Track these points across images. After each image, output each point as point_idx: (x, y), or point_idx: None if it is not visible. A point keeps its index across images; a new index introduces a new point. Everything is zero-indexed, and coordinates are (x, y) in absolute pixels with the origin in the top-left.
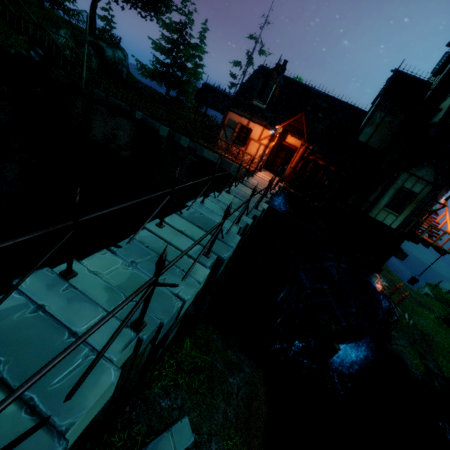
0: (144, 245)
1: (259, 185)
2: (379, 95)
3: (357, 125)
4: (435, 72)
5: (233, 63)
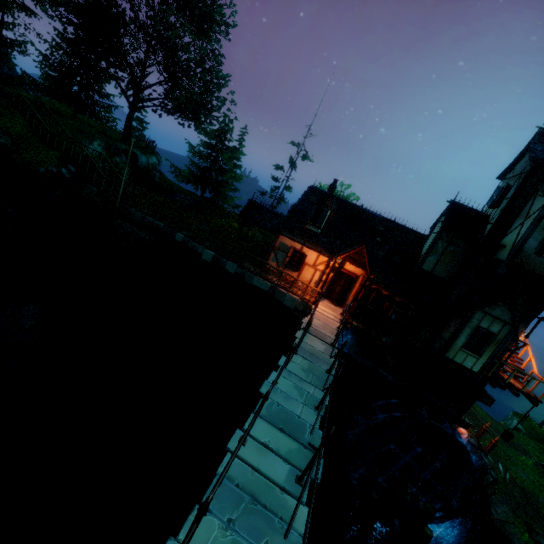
0: (234, 482)
1: (323, 329)
2: (439, 226)
3: (418, 250)
4: (491, 205)
5: (275, 167)
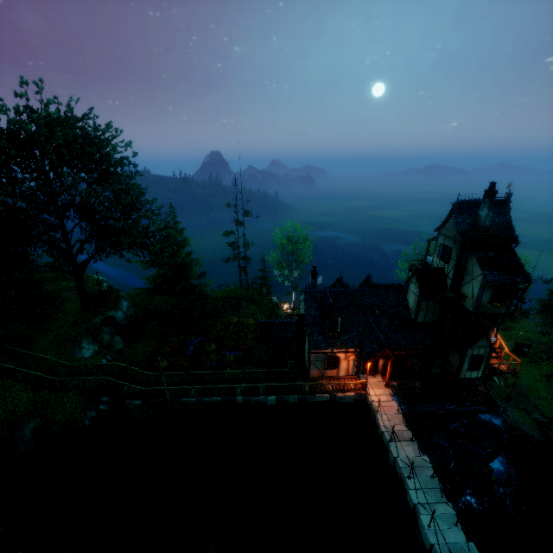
0: None
1: (395, 424)
2: (418, 295)
3: (406, 305)
4: (442, 261)
5: (225, 234)
